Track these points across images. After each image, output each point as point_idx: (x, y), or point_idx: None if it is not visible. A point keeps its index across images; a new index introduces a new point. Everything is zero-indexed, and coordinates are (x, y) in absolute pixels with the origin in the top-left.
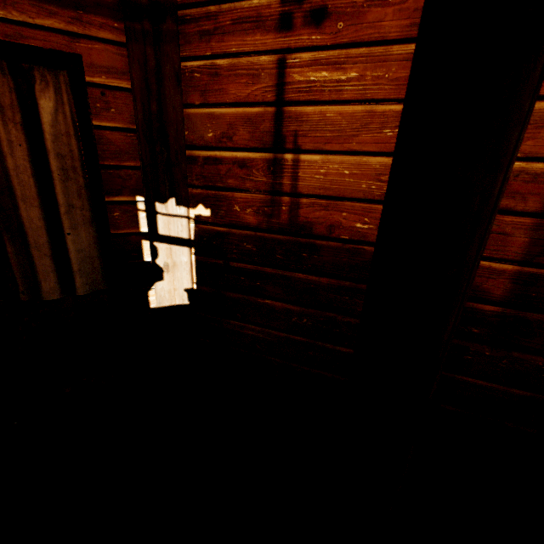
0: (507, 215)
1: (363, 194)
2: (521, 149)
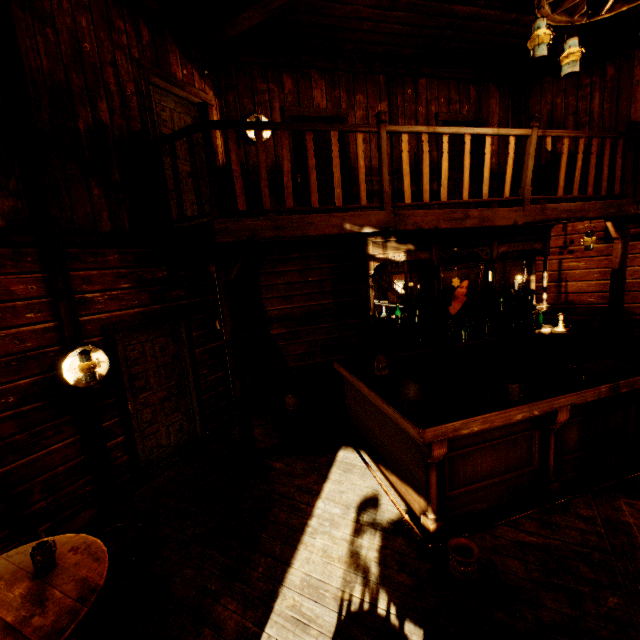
0: (635, 292)
1: (590, 291)
2: (634, 277)
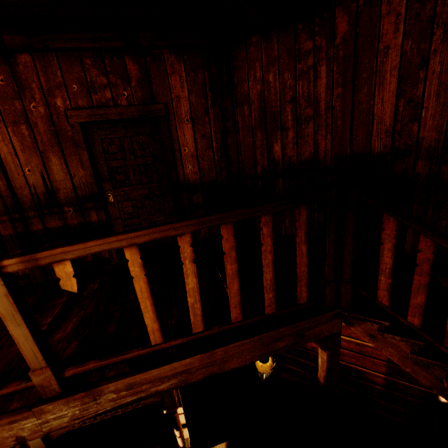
0: (376, 359)
1: None
2: None
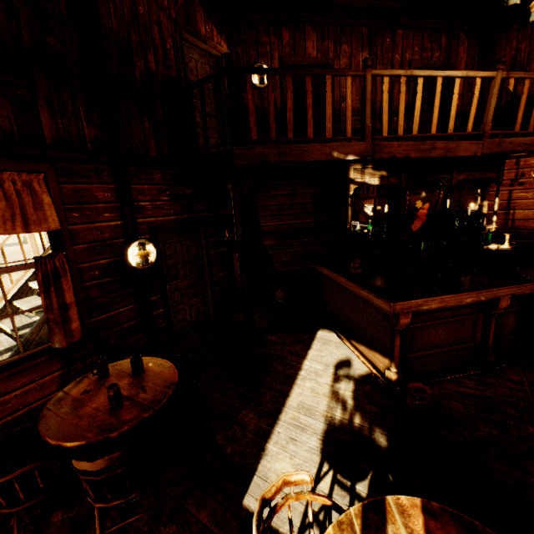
0: None
1: None
2: None
